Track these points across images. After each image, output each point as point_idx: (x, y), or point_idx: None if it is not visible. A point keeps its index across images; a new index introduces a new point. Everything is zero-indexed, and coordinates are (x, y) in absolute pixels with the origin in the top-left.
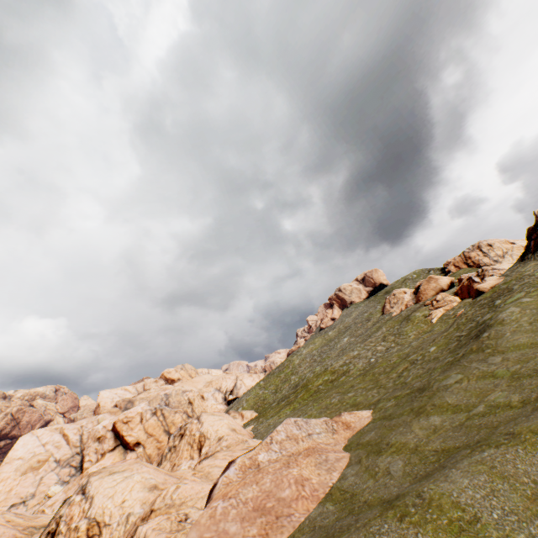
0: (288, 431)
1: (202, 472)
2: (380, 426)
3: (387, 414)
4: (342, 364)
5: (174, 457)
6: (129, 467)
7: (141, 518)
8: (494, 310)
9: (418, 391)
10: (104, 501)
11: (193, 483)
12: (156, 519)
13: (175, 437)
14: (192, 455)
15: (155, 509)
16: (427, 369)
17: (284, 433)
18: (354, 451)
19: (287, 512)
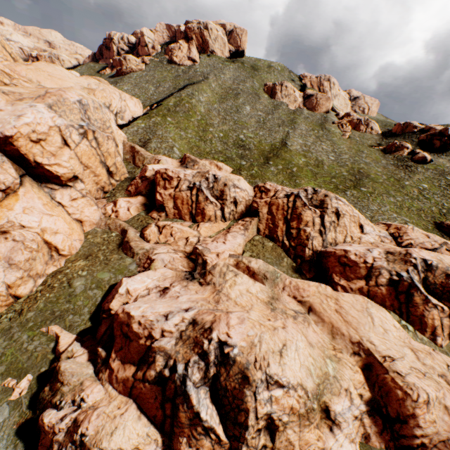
0: None
1: None
2: None
3: None
4: (303, 150)
5: (343, 231)
6: (449, 259)
7: None
8: None
9: None
10: None
11: None
12: None
13: (328, 214)
14: (356, 230)
15: None
16: None
17: None
18: None
19: None
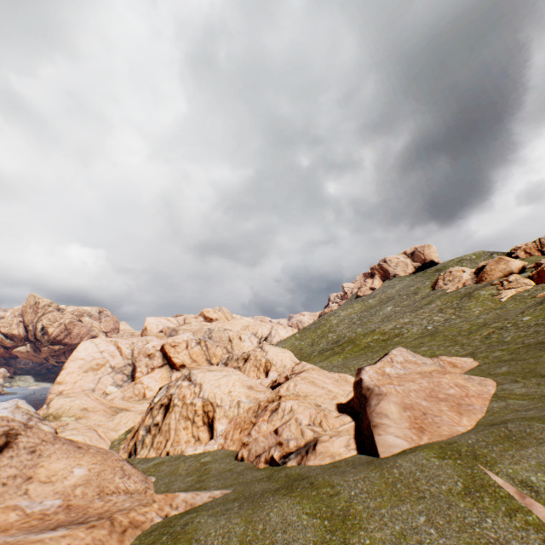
0: (404, 357)
1: (307, 379)
2: (509, 364)
3: (507, 359)
4: (392, 328)
5: None
6: (224, 369)
7: (266, 401)
8: None
9: (541, 344)
10: (213, 388)
11: (306, 385)
12: (292, 401)
13: (238, 360)
14: (258, 376)
15: (284, 396)
16: (533, 331)
17: (401, 357)
18: (495, 377)
19: (465, 403)
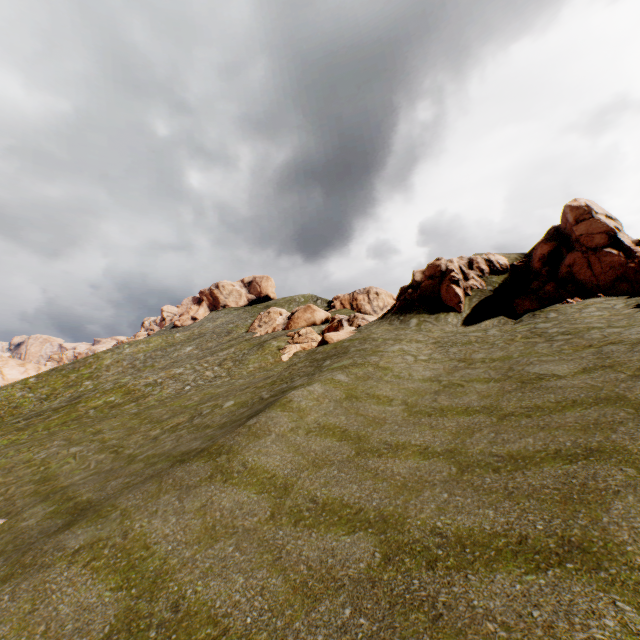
0: None
1: None
2: None
3: None
4: (150, 383)
5: None
6: None
7: None
8: (314, 374)
9: (72, 515)
10: None
11: None
12: None
13: None
14: None
15: None
16: (174, 446)
17: None
18: None
19: None
